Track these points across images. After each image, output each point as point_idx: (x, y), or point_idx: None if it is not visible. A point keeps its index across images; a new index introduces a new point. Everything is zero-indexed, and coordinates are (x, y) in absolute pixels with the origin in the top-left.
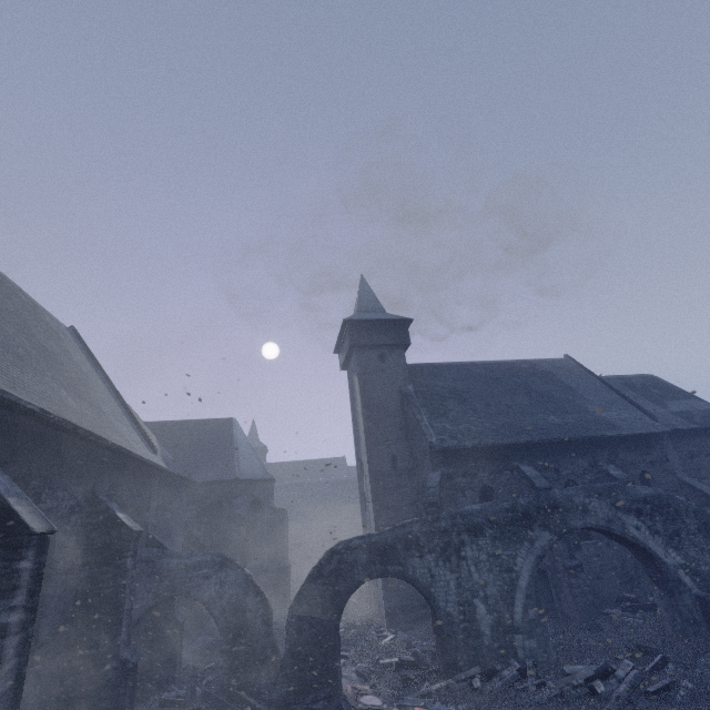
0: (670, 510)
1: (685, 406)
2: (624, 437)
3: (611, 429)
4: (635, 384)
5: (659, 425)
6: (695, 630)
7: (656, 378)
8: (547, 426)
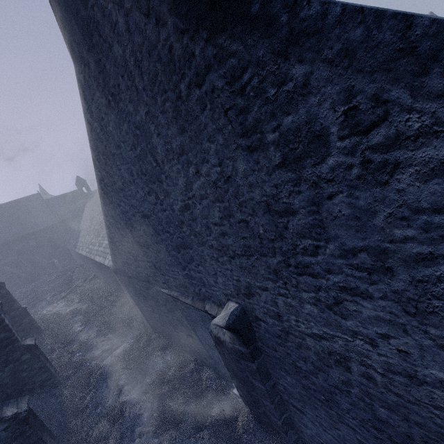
0: (18, 261)
1: (77, 206)
2: (41, 229)
3: (35, 229)
4: (66, 198)
5: (56, 220)
6: (24, 283)
7: (78, 191)
8: (9, 235)
